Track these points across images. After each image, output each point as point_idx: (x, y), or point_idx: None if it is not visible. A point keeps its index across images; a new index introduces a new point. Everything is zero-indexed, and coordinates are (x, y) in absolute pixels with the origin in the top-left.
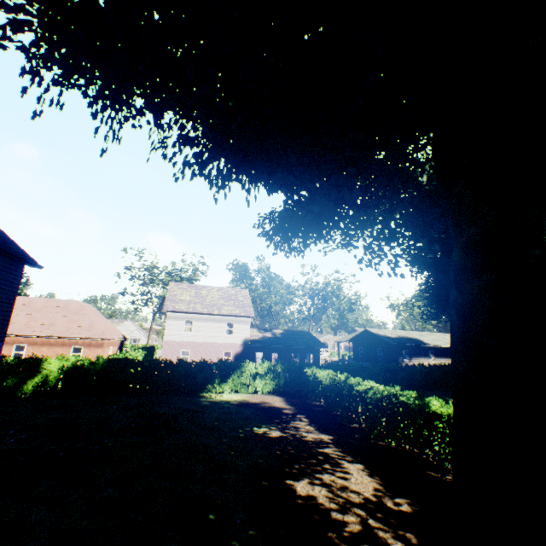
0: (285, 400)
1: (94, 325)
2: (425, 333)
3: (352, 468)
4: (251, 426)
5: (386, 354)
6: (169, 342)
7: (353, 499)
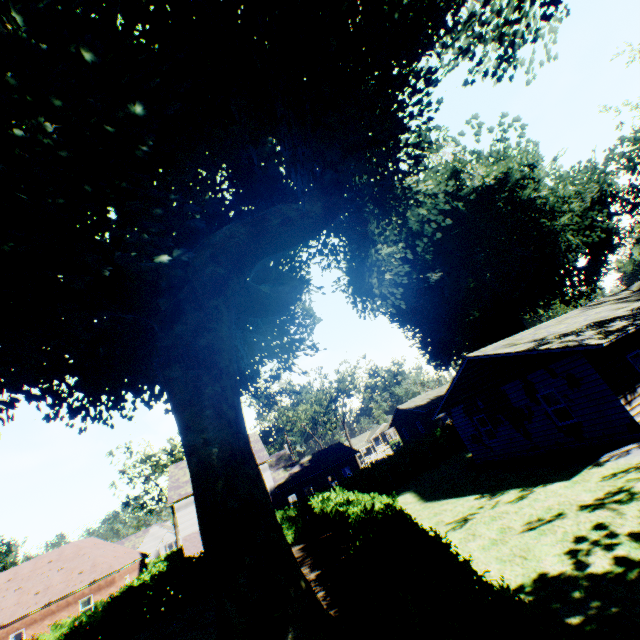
0: (304, 545)
1: (97, 562)
2: None
3: None
4: None
5: (425, 425)
6: (188, 537)
7: None
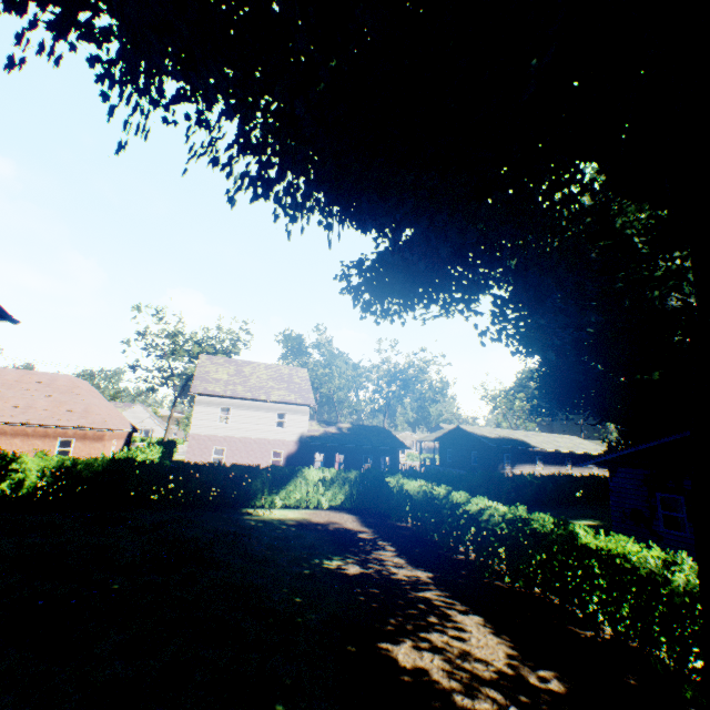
0: (359, 520)
1: (91, 410)
2: (531, 434)
3: (469, 623)
4: (318, 557)
5: (482, 459)
6: (197, 436)
7: (481, 673)
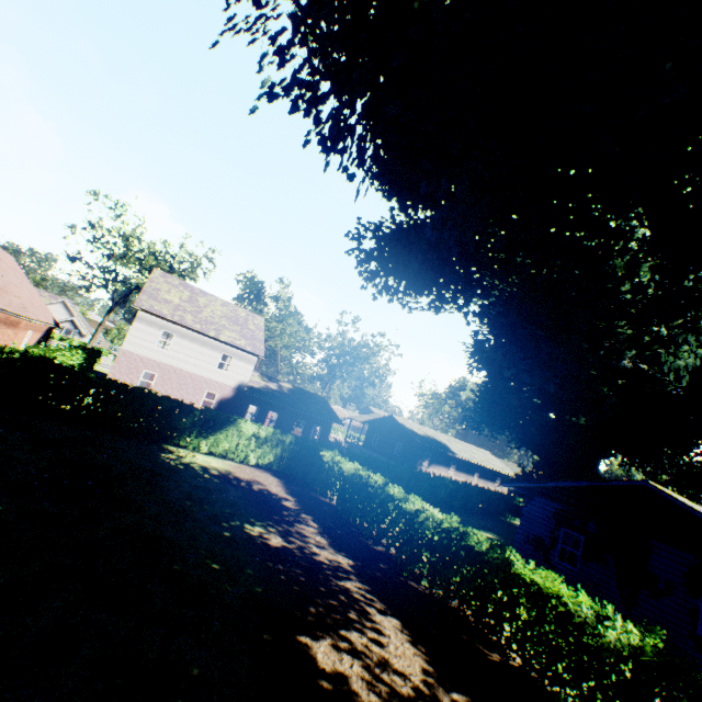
0: (284, 485)
1: (9, 289)
2: (453, 440)
3: (388, 626)
4: (240, 519)
5: (405, 451)
6: (129, 354)
7: (399, 689)
